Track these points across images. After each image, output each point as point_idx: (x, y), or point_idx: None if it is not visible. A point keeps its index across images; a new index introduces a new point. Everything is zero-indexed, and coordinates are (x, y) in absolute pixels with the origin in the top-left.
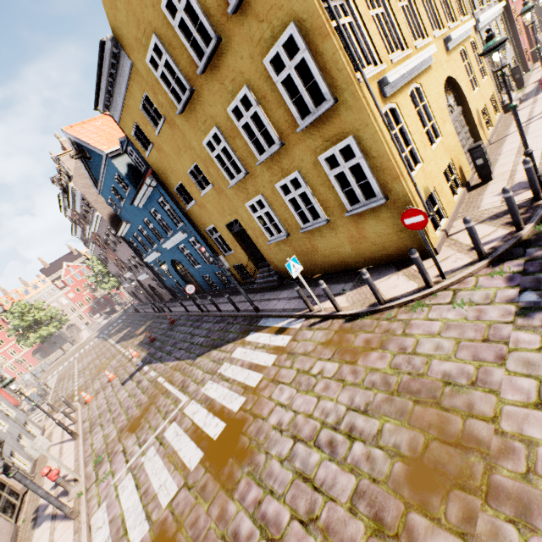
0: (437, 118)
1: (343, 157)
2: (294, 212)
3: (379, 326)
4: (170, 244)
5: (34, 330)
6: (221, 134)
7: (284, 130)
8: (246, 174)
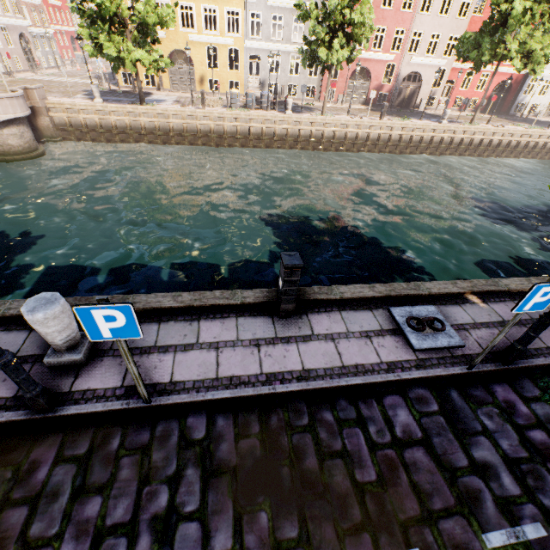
0: None
1: None
2: None
3: None
4: None
5: None
6: None
7: None
8: None
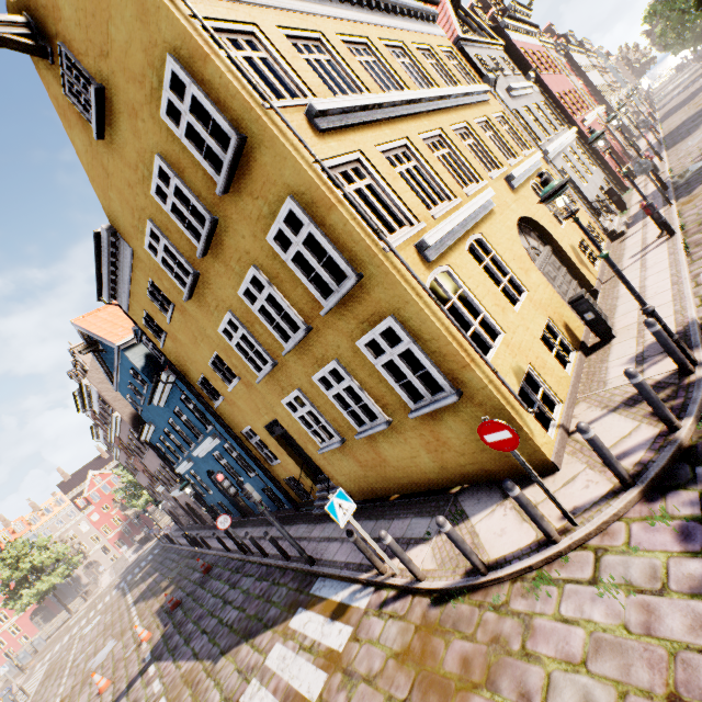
0: (515, 269)
1: (387, 341)
2: (343, 411)
3: (483, 624)
4: (202, 451)
5: (30, 583)
6: (237, 319)
7: (309, 312)
8: (273, 365)
